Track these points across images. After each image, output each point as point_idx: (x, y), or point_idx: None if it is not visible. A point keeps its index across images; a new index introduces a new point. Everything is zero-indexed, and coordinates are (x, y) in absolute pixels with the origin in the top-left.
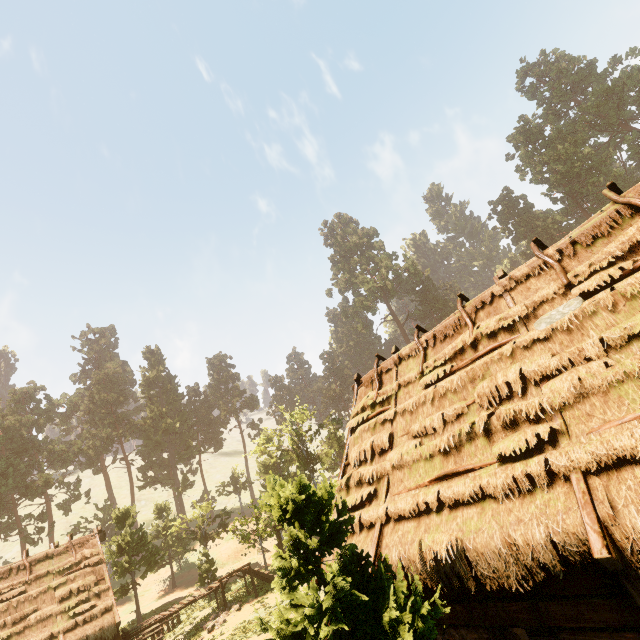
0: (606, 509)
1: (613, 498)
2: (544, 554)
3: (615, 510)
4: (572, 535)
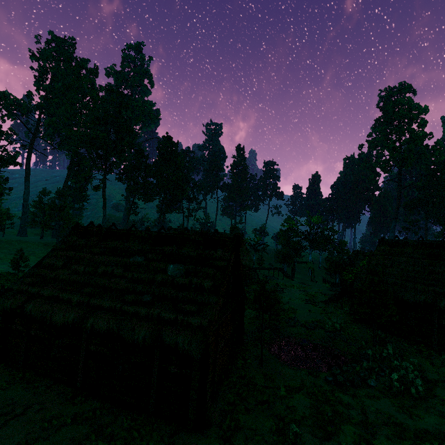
0: (439, 298)
1: (442, 298)
2: (421, 300)
3: (441, 299)
4: (429, 299)
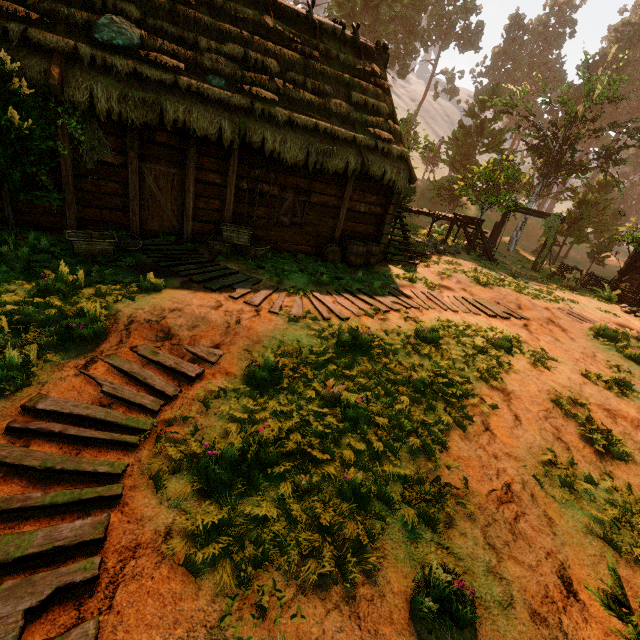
0: None
1: None
2: None
3: None
4: None
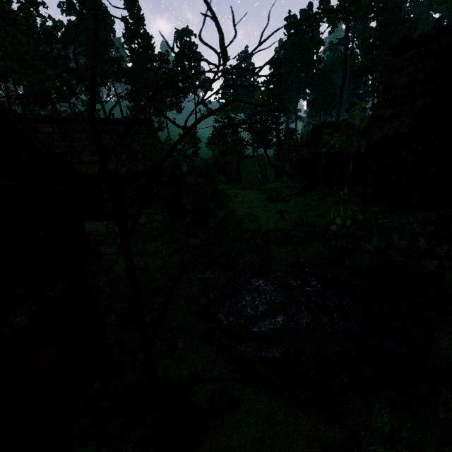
0: None
1: None
2: None
3: None
4: None
